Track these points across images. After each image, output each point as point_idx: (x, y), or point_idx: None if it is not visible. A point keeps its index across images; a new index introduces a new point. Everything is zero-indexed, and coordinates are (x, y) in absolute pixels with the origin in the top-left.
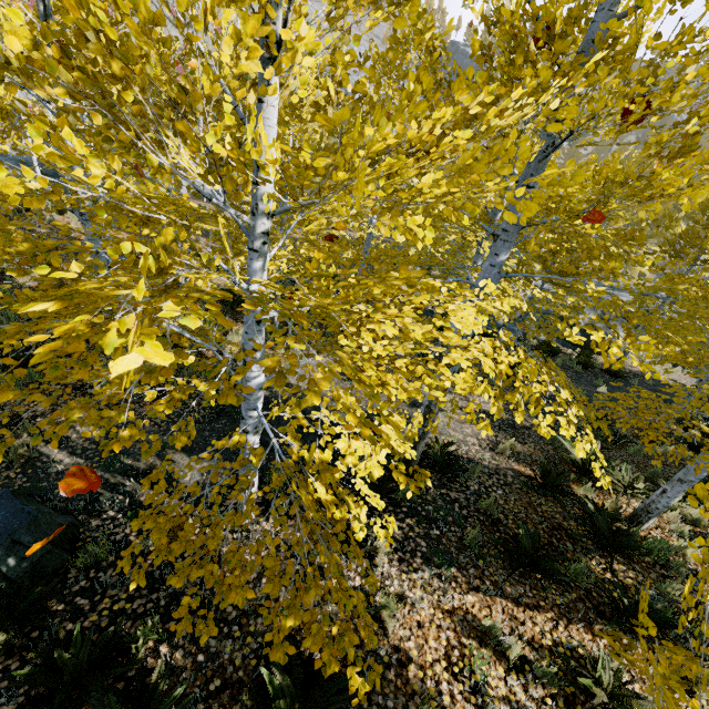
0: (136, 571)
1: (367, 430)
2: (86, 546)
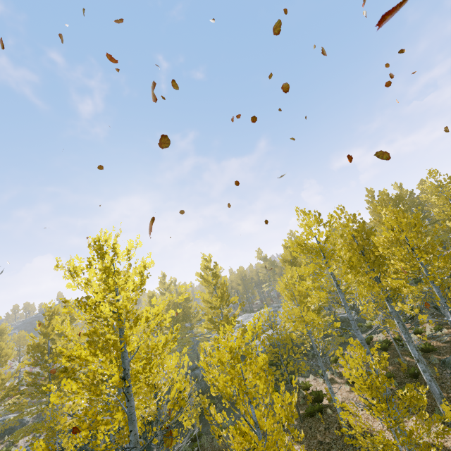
0: None
1: None
2: None
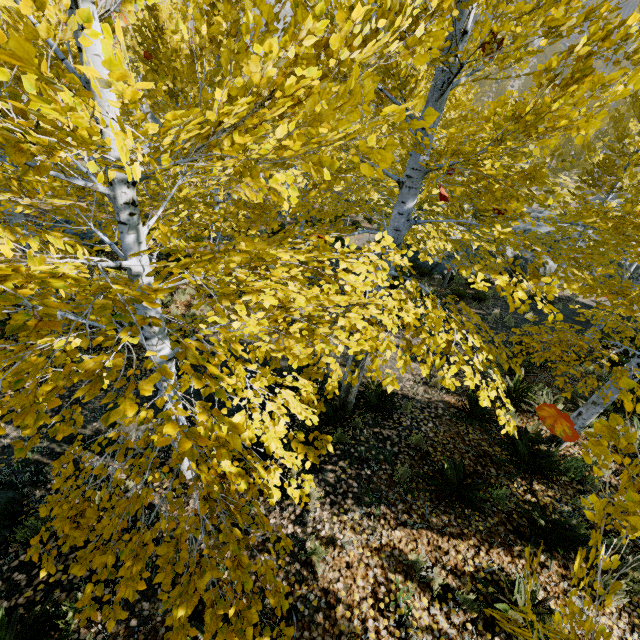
0: (45, 558)
1: (188, 443)
2: (23, 522)
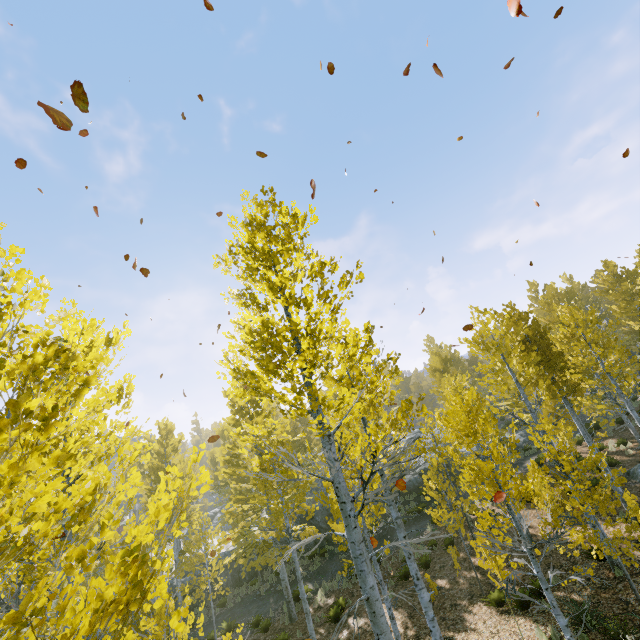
0: None
1: None
2: None
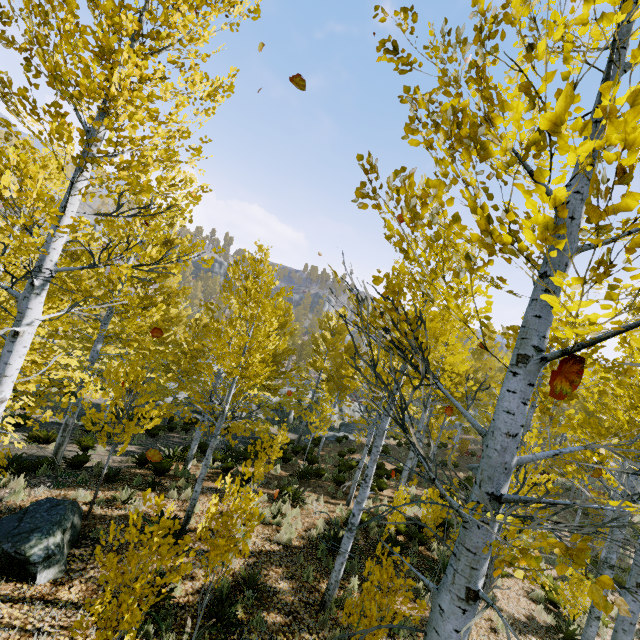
0: None
1: None
2: None
